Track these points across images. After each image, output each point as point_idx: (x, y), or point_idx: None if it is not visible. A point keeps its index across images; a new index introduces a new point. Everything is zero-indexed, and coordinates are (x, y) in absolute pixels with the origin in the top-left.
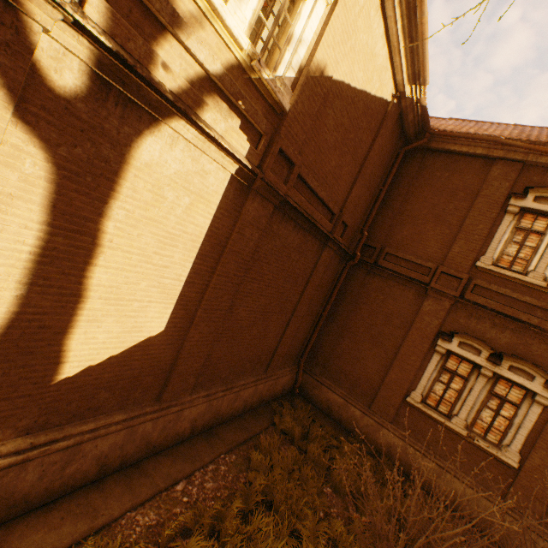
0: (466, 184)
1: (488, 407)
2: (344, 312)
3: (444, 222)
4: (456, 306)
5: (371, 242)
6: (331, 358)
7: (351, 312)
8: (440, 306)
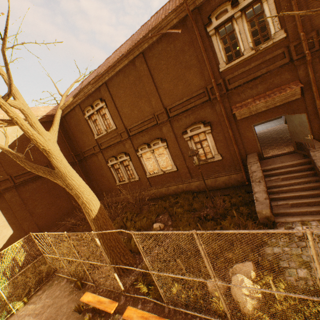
0: (77, 119)
1: (127, 170)
2: (92, 176)
3: (83, 133)
4: (103, 152)
5: (78, 153)
6: (102, 190)
7: (93, 174)
8: (101, 155)
